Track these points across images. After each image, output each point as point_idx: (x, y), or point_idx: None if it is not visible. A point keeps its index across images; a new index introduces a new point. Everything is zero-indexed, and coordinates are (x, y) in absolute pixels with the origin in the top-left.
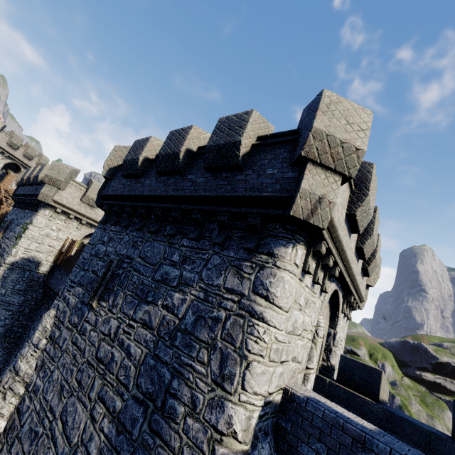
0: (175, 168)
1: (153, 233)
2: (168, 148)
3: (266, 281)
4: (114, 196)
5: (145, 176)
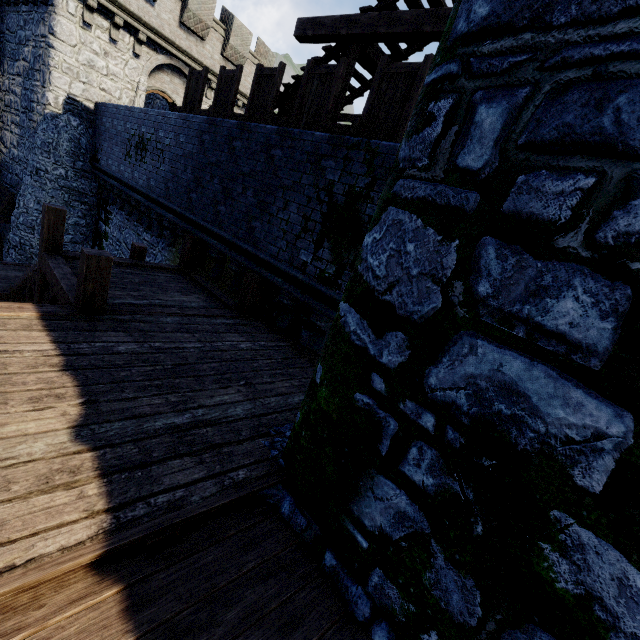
0: None
1: (9, 6)
2: None
3: (52, 24)
4: None
5: None
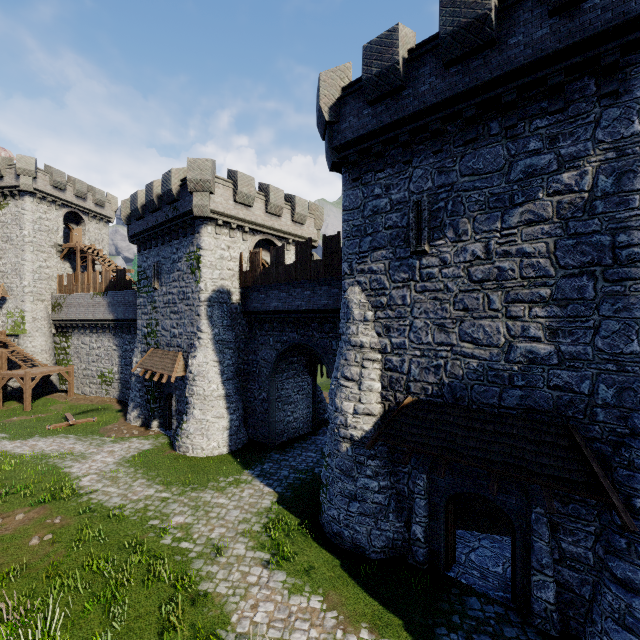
0: (486, 40)
1: (470, 142)
2: (458, 19)
3: None
4: (365, 136)
5: (411, 85)
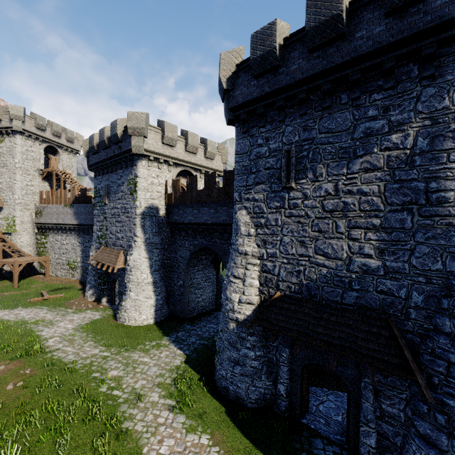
0: (339, 33)
1: (326, 109)
2: (319, 17)
3: None
4: (251, 101)
5: (285, 65)
